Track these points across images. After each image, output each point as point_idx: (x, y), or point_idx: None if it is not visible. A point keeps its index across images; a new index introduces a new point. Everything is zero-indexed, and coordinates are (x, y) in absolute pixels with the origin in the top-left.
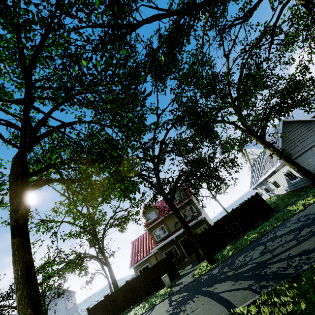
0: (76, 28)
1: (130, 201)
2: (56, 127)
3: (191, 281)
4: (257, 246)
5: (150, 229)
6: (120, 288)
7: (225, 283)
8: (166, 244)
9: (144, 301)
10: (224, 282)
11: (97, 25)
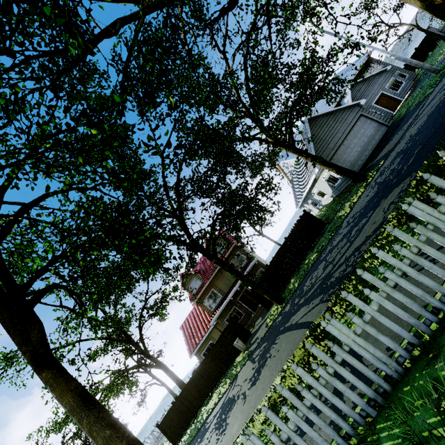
0: (13, 67)
1: (168, 273)
2: (17, 214)
3: (267, 331)
4: (319, 265)
5: (198, 300)
6: (189, 381)
7: (300, 311)
8: (224, 309)
9: (223, 380)
10: (298, 311)
11: (42, 54)
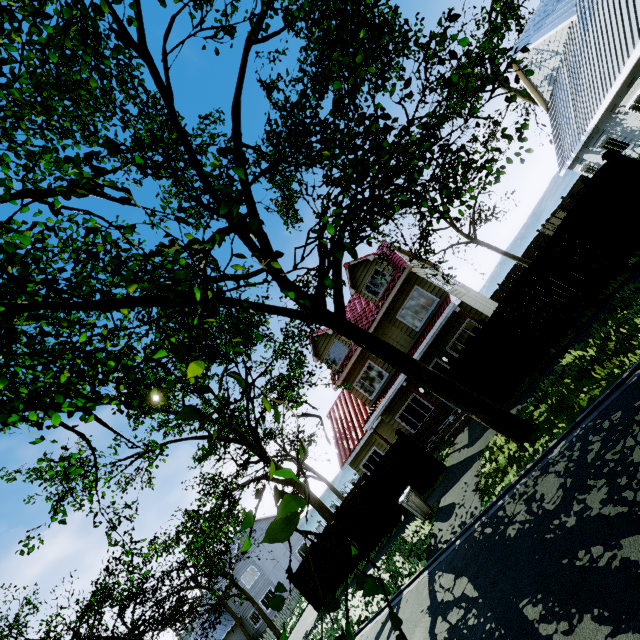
0: None
1: (161, 398)
2: None
3: (478, 516)
4: None
5: (345, 381)
6: (329, 528)
7: None
8: (393, 398)
9: (386, 547)
10: (635, 633)
11: None
